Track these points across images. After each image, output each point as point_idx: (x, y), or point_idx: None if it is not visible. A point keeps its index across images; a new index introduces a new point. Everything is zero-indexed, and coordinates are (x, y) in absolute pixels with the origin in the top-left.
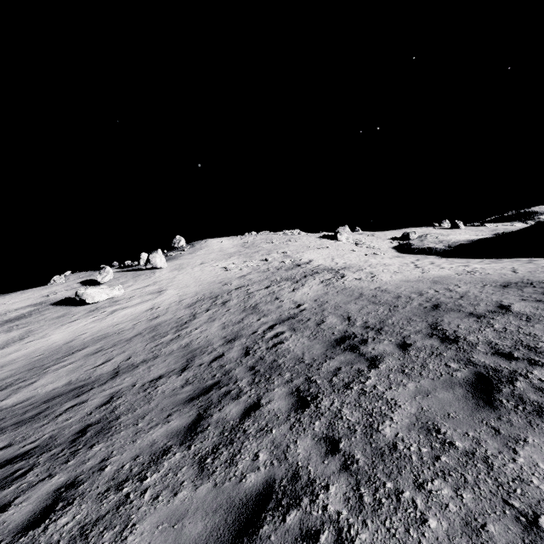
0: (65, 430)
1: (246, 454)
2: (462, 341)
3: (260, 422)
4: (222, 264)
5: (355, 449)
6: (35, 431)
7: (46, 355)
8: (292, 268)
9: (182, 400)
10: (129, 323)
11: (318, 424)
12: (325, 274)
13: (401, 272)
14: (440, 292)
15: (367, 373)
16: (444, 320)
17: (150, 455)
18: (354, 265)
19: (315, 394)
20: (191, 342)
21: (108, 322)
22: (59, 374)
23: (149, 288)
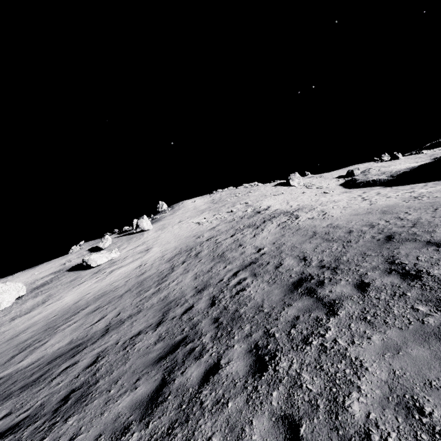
0: (54, 396)
1: (199, 438)
2: (426, 276)
3: (217, 390)
4: (195, 220)
5: (319, 438)
6: (32, 397)
7: (59, 316)
8: (253, 215)
9: (152, 360)
10: (122, 280)
11: (275, 395)
12: (281, 217)
13: (350, 206)
14: (391, 222)
15: (326, 323)
16: (401, 252)
17: (111, 434)
18: (306, 206)
19: (273, 352)
20: (168, 295)
21: (107, 281)
22: (65, 333)
23: (139, 248)
